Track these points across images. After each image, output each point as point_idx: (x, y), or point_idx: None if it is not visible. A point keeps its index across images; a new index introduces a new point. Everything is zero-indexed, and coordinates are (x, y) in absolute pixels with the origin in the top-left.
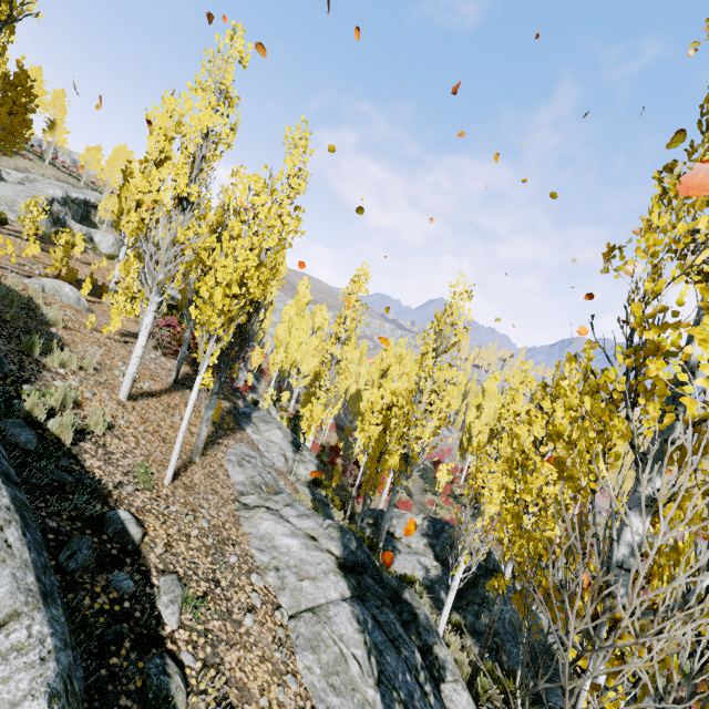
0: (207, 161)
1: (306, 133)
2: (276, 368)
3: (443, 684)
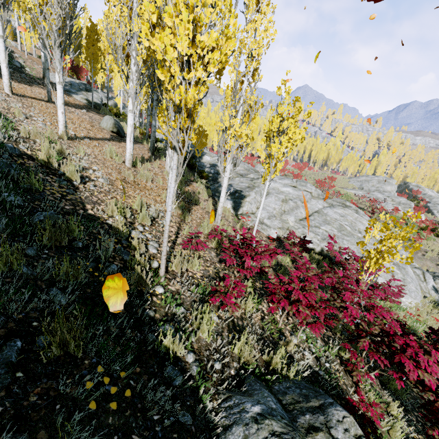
0: None
1: None
2: (118, 88)
3: (90, 93)
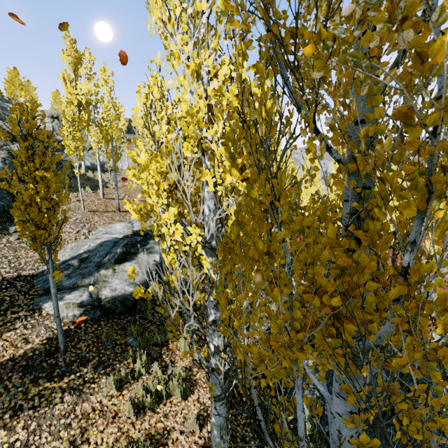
0: (93, 103)
1: (103, 67)
2: None
3: (128, 262)
